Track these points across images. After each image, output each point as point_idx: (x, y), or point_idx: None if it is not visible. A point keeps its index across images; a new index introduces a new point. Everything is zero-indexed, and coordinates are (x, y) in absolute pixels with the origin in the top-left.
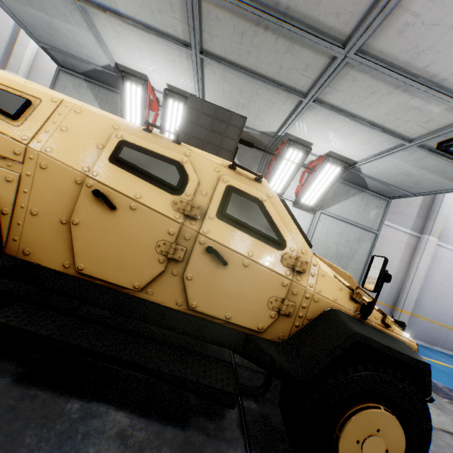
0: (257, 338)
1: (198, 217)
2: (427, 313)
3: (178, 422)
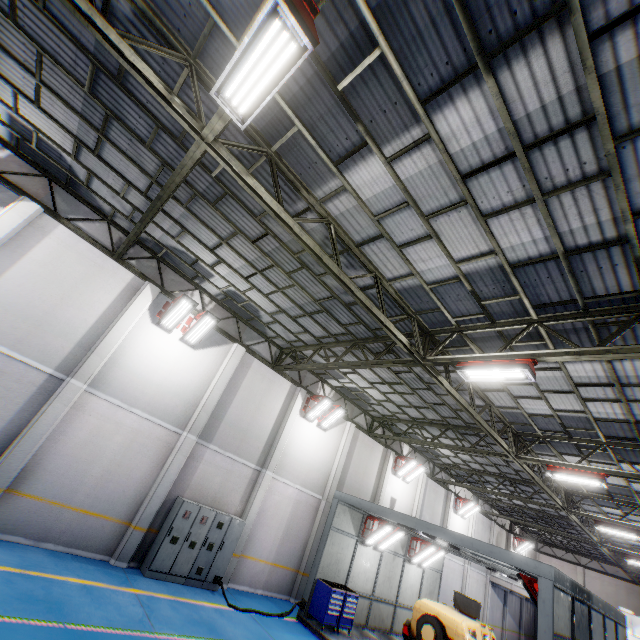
0: None
1: None
2: None
3: None
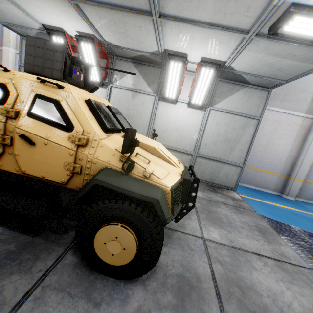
0: (62, 188)
1: (17, 117)
2: None
3: (33, 234)
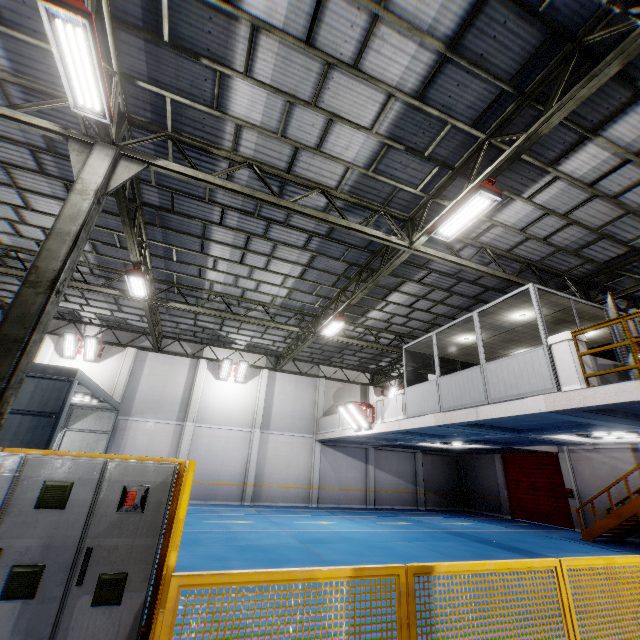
0: None
1: None
2: (199, 478)
3: None
